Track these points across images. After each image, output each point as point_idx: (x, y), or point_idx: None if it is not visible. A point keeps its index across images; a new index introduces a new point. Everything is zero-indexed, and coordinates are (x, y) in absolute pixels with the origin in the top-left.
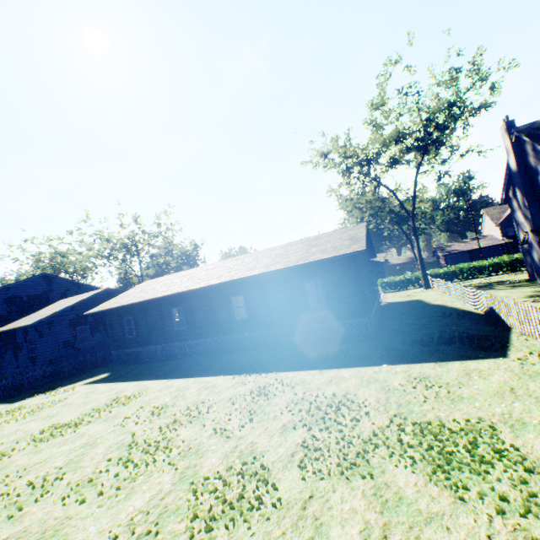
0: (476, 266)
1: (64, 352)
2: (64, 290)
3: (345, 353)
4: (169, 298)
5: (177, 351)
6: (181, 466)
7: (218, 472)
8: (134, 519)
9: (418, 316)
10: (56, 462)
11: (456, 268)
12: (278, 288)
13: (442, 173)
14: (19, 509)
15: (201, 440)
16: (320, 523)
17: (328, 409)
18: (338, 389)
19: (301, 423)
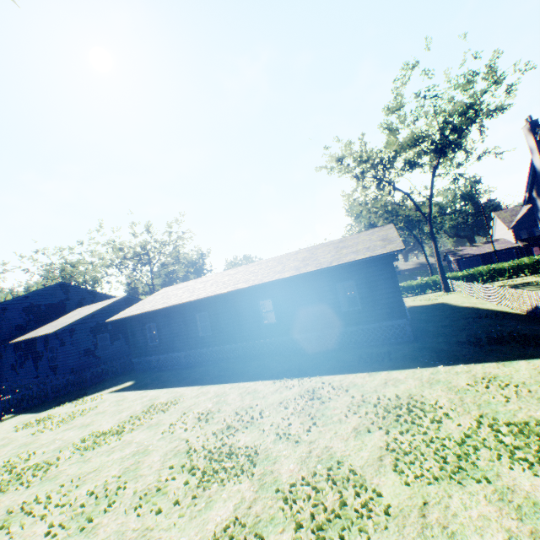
0: (496, 268)
1: (85, 360)
2: (80, 299)
3: (388, 355)
4: (193, 303)
5: (202, 358)
6: (256, 472)
7: (302, 479)
8: (226, 530)
9: (452, 318)
10: (112, 471)
11: (475, 271)
12: (308, 290)
13: (458, 175)
14: (89, 520)
15: (266, 445)
16: (451, 532)
17: (398, 411)
18: (399, 391)
19: (374, 426)
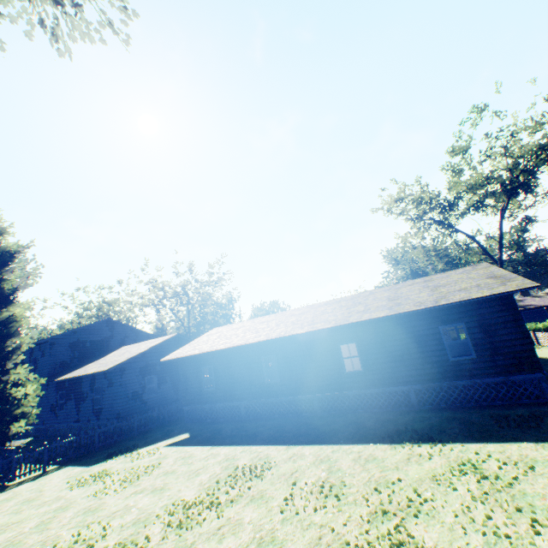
0: None
1: (132, 404)
2: (123, 337)
3: (541, 420)
4: (258, 344)
5: (266, 409)
6: None
7: None
8: None
9: None
10: None
11: None
12: (402, 334)
13: (529, 218)
14: None
15: None
16: None
17: None
18: None
19: None
